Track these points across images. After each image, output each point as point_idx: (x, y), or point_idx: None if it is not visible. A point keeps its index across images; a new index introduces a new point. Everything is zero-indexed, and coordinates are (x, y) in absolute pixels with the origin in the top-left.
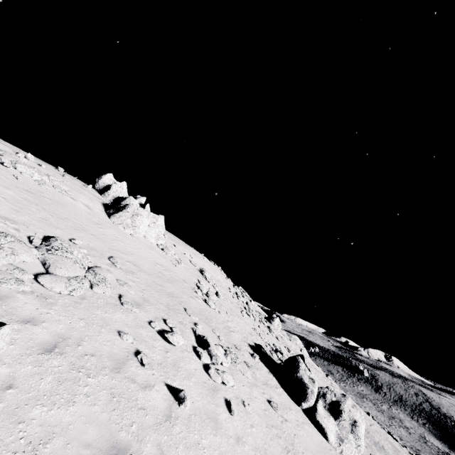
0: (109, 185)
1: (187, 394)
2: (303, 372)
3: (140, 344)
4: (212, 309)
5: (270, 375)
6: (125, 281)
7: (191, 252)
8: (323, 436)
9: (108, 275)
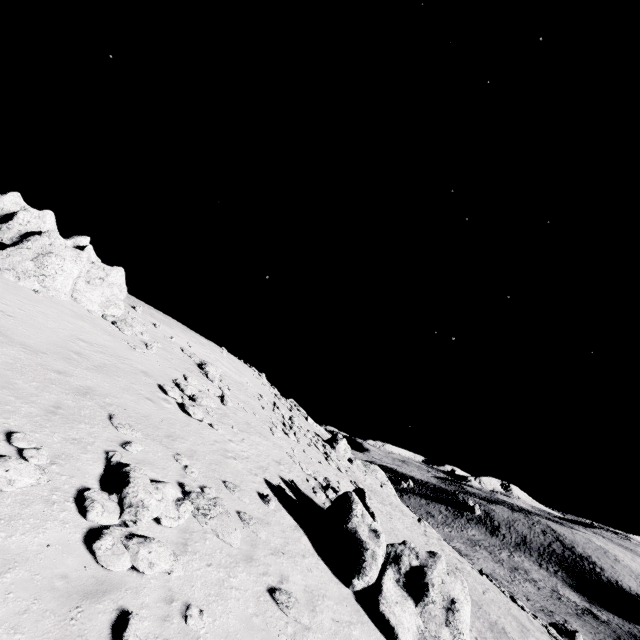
0: (13, 213)
1: None
2: (358, 519)
3: None
4: (196, 421)
5: (296, 533)
6: None
7: (195, 340)
8: None
9: None
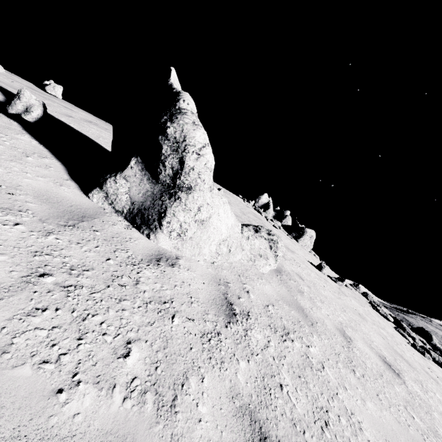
0: (265, 203)
1: None
2: (435, 340)
3: None
4: None
5: None
6: None
7: None
8: None
9: None
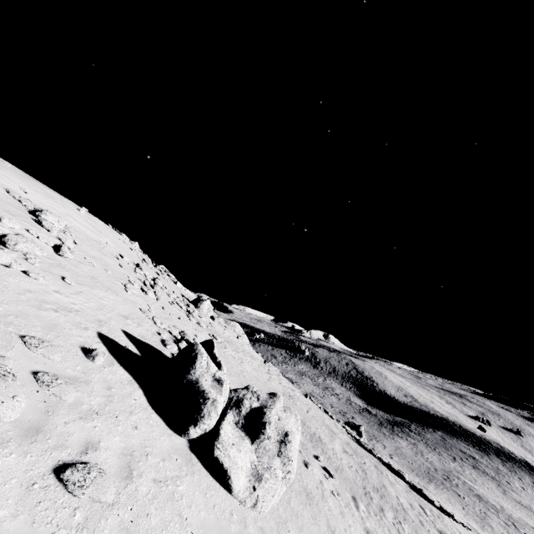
0: None
1: None
2: (202, 370)
3: None
4: None
5: (128, 388)
6: None
7: (39, 190)
8: (223, 486)
9: None
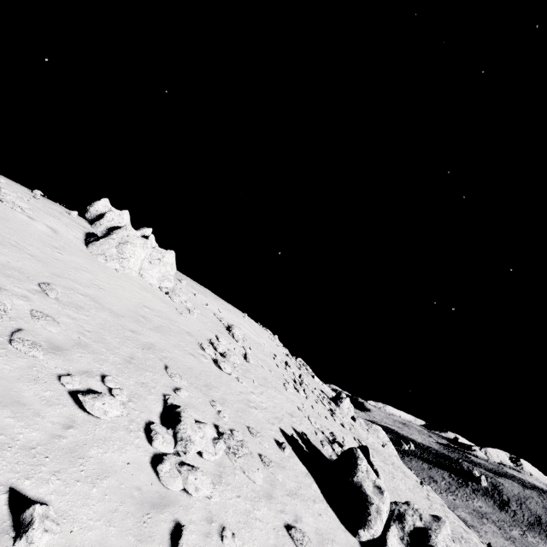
0: (103, 213)
1: (65, 513)
2: (363, 474)
3: (0, 408)
4: (226, 374)
5: (308, 479)
6: (52, 315)
7: (224, 306)
8: None
9: (16, 302)
